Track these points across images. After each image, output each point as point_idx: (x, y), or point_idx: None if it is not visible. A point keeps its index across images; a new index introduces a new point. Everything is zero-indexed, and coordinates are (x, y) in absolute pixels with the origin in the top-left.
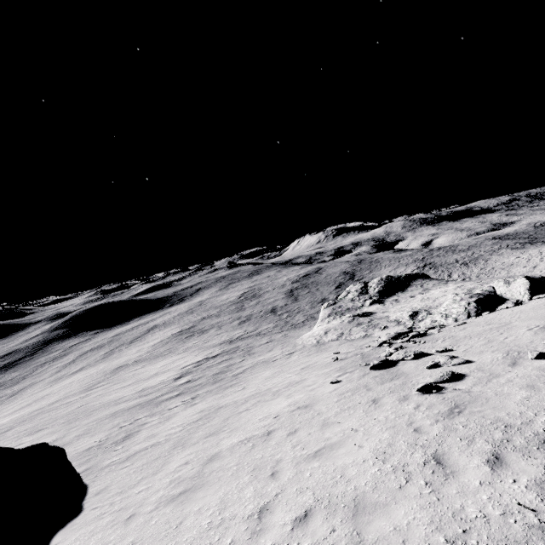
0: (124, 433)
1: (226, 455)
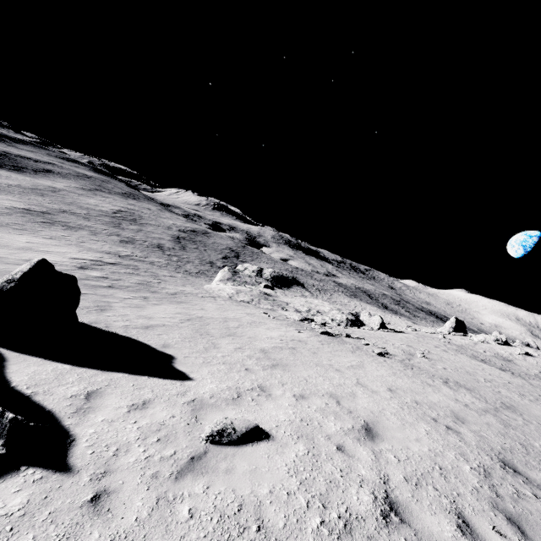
0: (87, 301)
1: (275, 352)
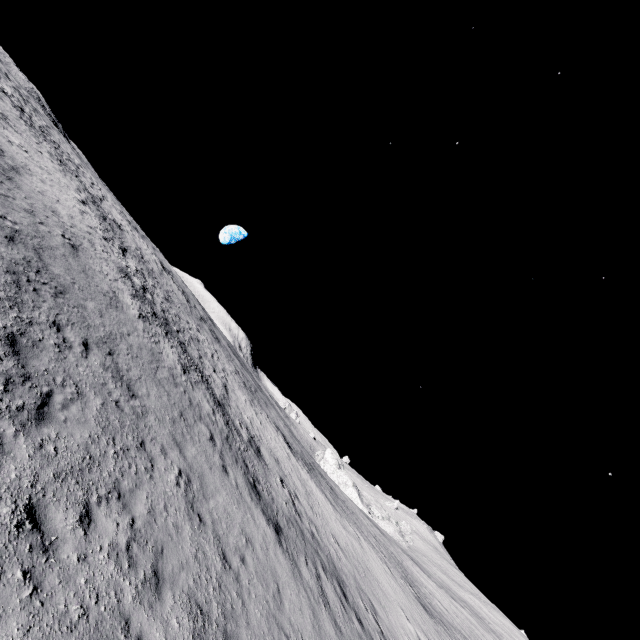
0: None
1: (510, 631)
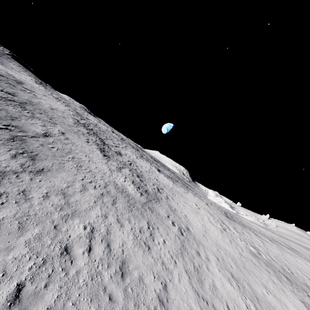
0: None
1: None
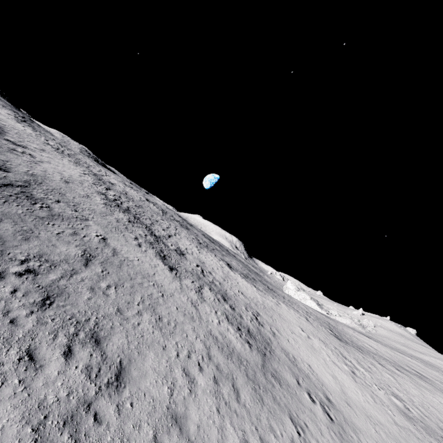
0: None
1: None
